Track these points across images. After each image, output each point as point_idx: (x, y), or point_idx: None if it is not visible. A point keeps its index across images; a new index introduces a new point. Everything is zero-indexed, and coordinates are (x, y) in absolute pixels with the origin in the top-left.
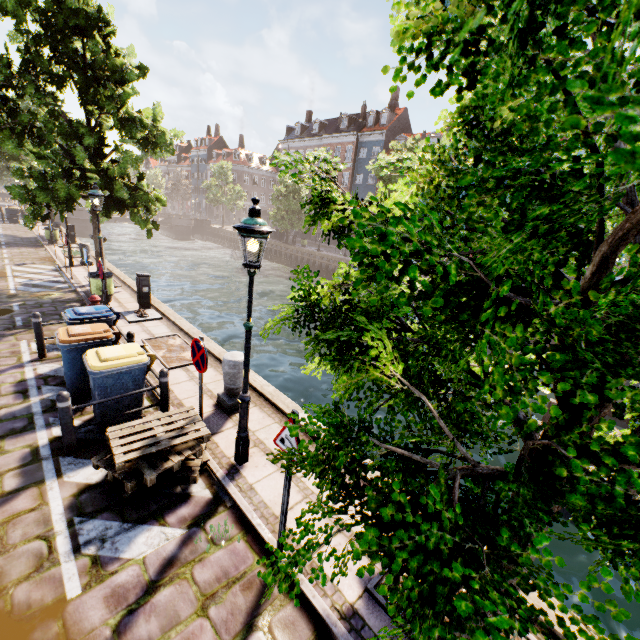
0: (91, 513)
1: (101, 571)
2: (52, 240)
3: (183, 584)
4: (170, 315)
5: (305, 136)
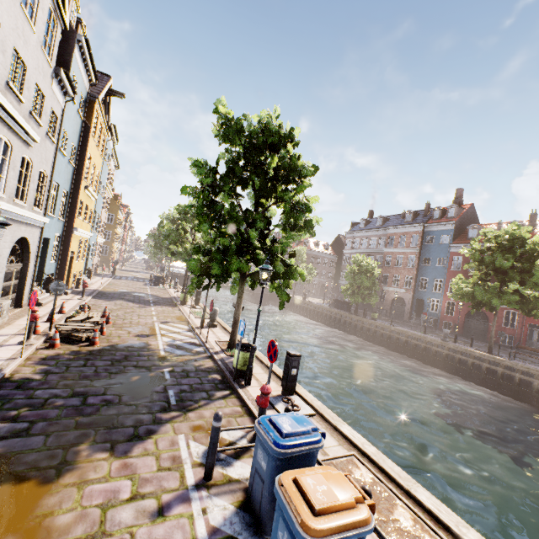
0: None
1: None
2: (184, 301)
3: None
4: (322, 410)
5: (369, 228)
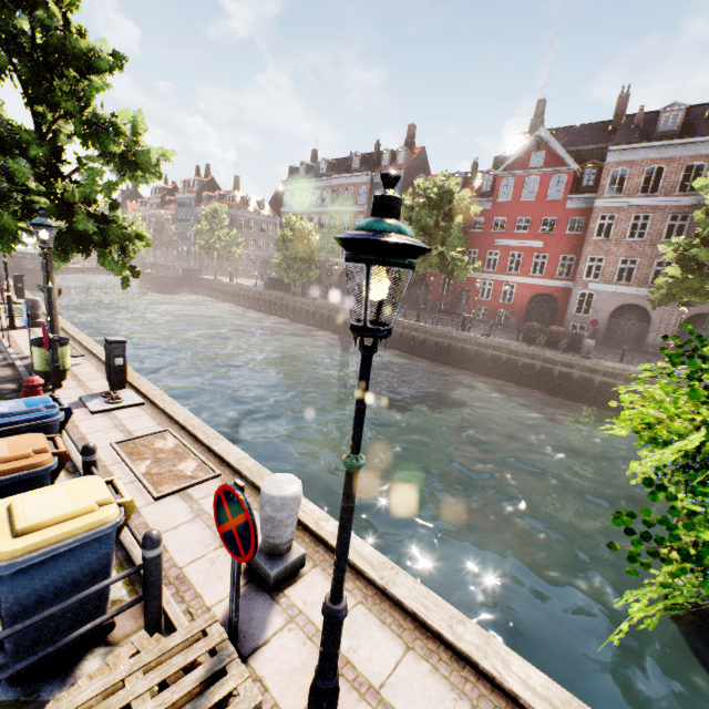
0: None
1: None
2: None
3: None
4: (156, 398)
5: (311, 176)
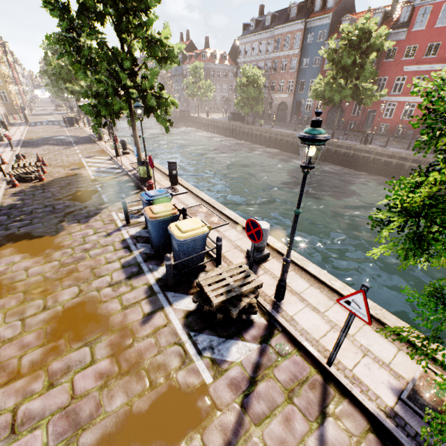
0: (198, 330)
1: (219, 368)
2: (100, 137)
3: (271, 381)
4: (192, 189)
5: (259, 30)
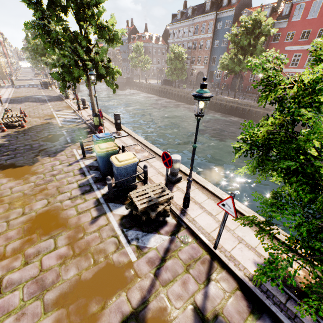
0: (129, 227)
1: (141, 251)
2: (66, 97)
3: (175, 259)
4: (131, 133)
5: (183, 19)
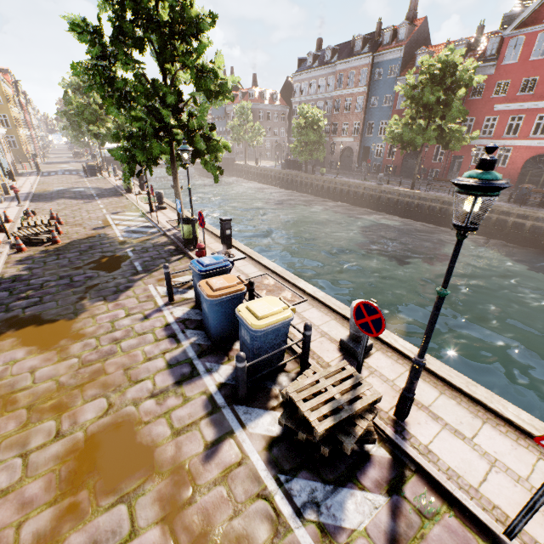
0: (290, 471)
1: (333, 542)
2: (128, 189)
3: None
4: (251, 254)
5: (317, 65)
